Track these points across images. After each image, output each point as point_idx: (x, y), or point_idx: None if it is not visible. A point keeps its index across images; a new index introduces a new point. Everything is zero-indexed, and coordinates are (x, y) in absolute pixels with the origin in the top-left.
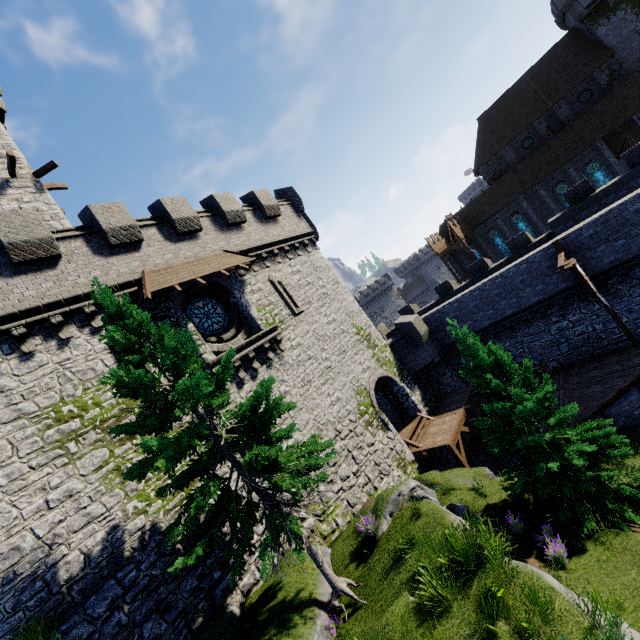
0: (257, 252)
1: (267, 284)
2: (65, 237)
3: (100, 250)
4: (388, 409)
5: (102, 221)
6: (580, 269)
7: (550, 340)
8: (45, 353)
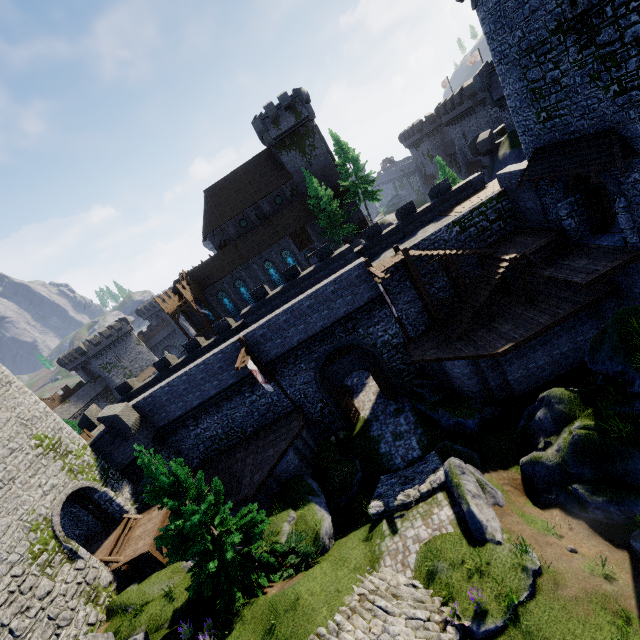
0: None
1: None
2: None
3: None
4: (90, 520)
5: None
6: (252, 365)
7: (246, 411)
8: None
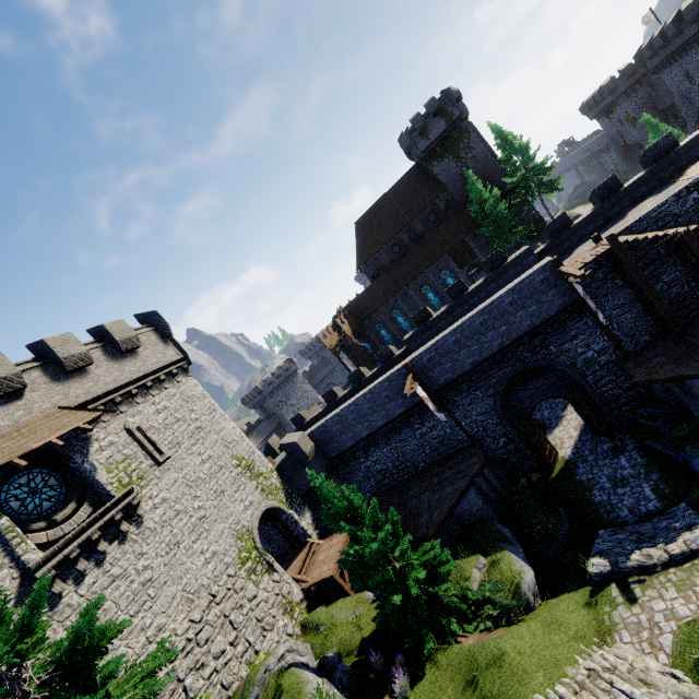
0: (108, 398)
1: (122, 434)
2: None
3: None
4: (279, 539)
5: None
6: (422, 392)
7: (417, 444)
8: None
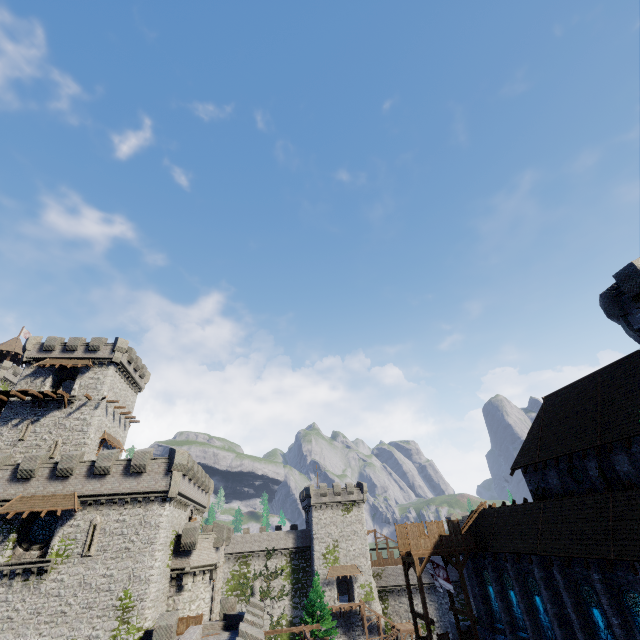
0: (99, 498)
1: (87, 523)
2: (7, 469)
3: (14, 478)
4: None
5: (22, 465)
6: None
7: None
8: None
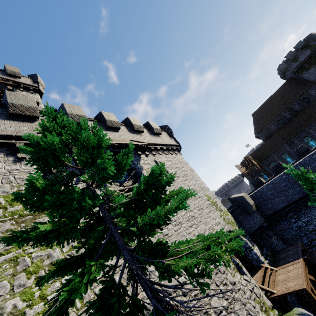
0: (148, 145)
1: (153, 162)
2: None
3: None
4: None
5: (68, 109)
6: None
7: None
8: (2, 162)
